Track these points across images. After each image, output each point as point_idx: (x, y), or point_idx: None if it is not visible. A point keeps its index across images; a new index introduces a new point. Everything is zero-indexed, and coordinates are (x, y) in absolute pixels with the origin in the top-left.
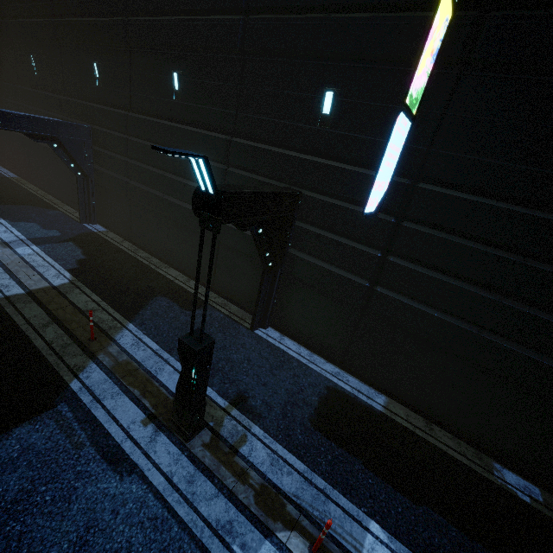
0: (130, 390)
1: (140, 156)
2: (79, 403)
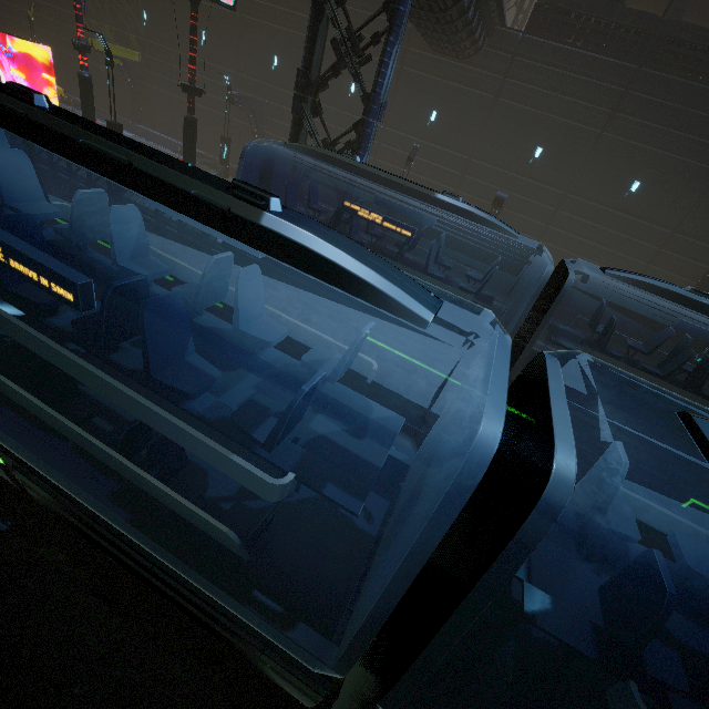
0: None
1: None
2: None
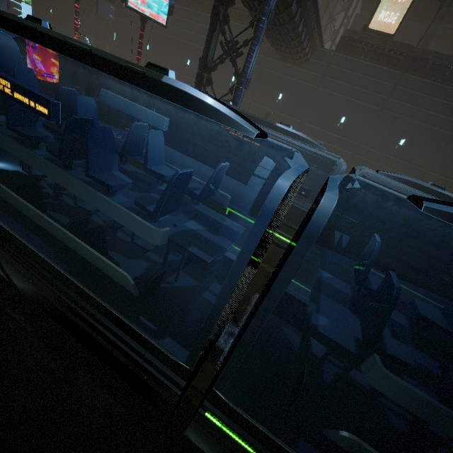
0: None
1: None
2: None
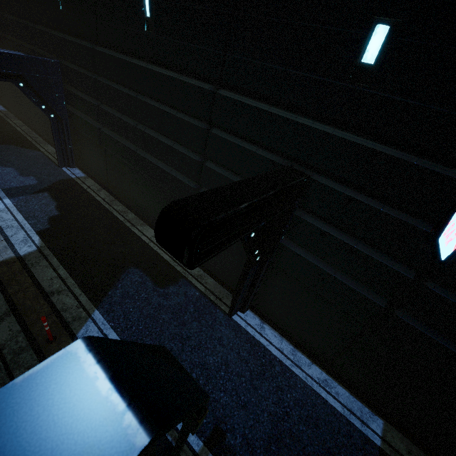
0: None
1: (110, 102)
2: None
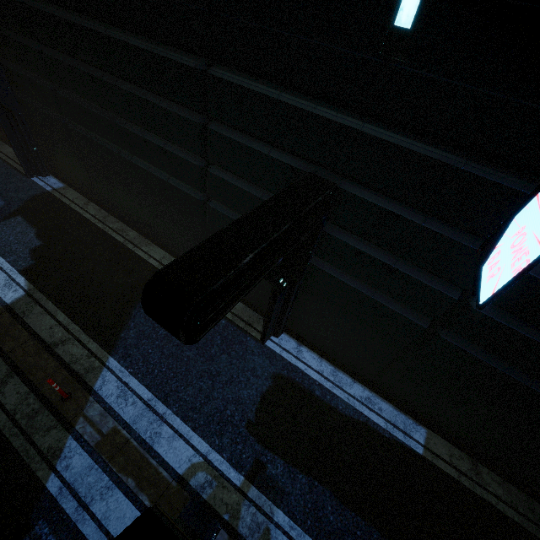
0: (123, 480)
1: (69, 86)
2: (61, 517)
